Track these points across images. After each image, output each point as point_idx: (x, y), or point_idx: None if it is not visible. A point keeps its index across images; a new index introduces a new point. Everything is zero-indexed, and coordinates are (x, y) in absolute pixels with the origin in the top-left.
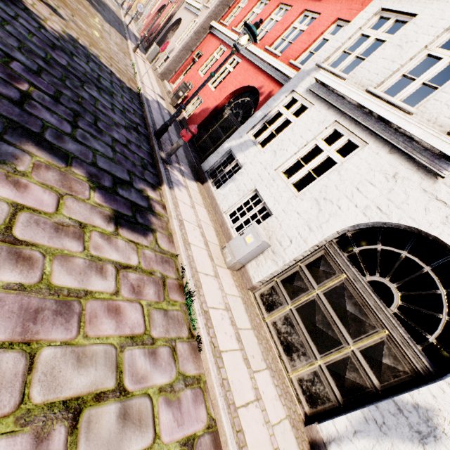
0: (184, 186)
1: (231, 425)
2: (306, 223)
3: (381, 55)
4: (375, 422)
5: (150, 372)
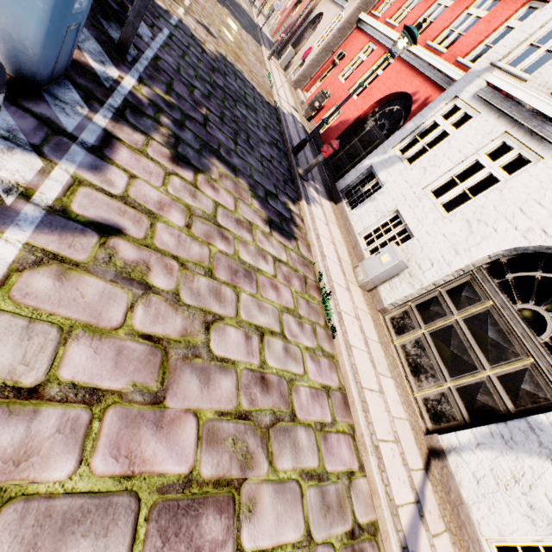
0: (319, 204)
1: (358, 394)
2: (453, 246)
3: None
4: (501, 437)
5: (299, 334)
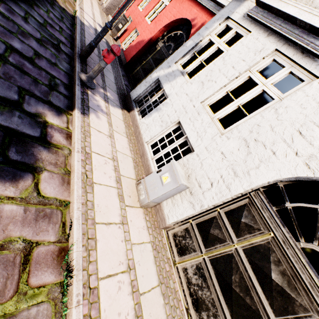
0: (105, 113)
1: None
2: (231, 166)
3: None
4: None
5: None
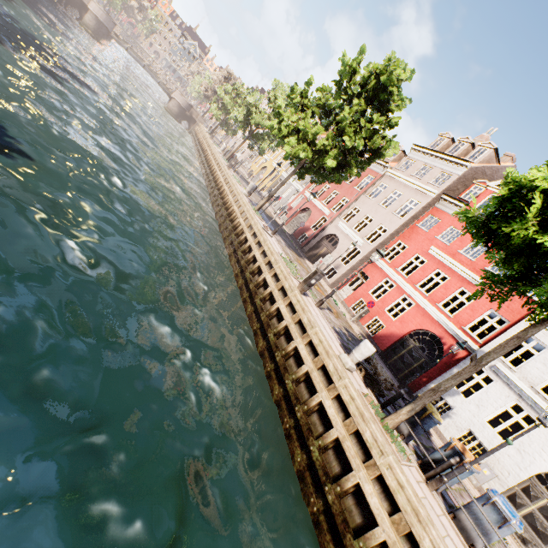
0: None
1: None
2: (516, 463)
3: (534, 365)
4: None
5: None
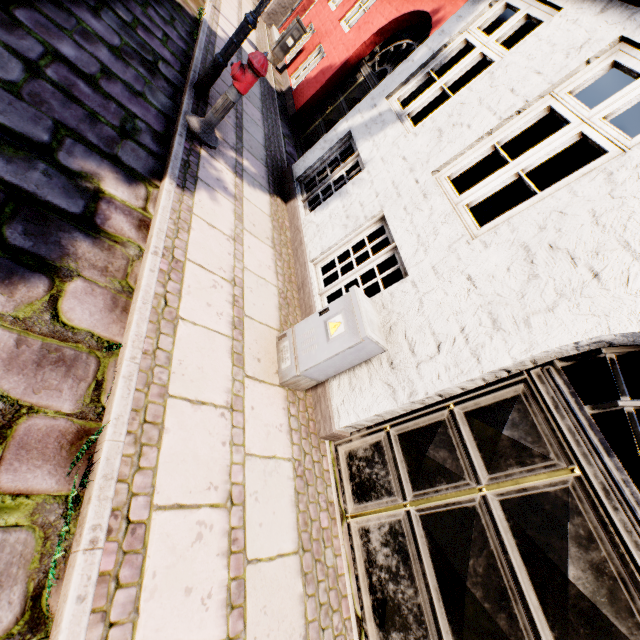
0: (231, 195)
1: None
2: (488, 306)
3: None
4: None
5: None
